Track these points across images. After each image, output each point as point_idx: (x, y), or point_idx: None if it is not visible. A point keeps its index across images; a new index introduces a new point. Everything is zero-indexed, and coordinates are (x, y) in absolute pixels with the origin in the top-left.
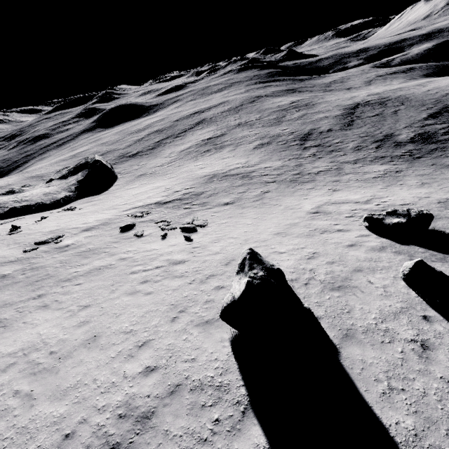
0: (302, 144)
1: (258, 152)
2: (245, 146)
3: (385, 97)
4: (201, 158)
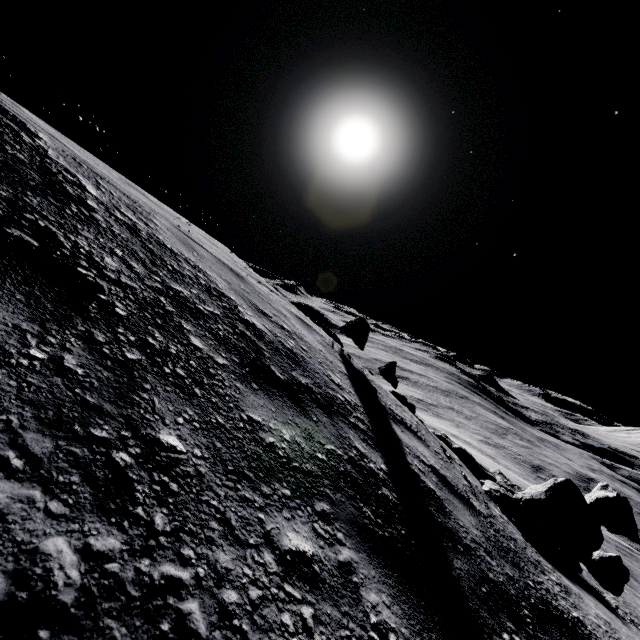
0: (535, 471)
1: (487, 446)
2: (468, 432)
3: (625, 493)
4: (420, 412)
